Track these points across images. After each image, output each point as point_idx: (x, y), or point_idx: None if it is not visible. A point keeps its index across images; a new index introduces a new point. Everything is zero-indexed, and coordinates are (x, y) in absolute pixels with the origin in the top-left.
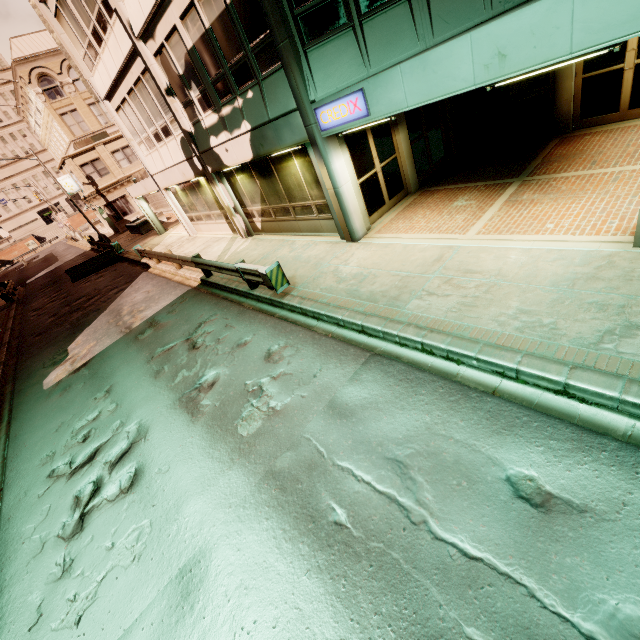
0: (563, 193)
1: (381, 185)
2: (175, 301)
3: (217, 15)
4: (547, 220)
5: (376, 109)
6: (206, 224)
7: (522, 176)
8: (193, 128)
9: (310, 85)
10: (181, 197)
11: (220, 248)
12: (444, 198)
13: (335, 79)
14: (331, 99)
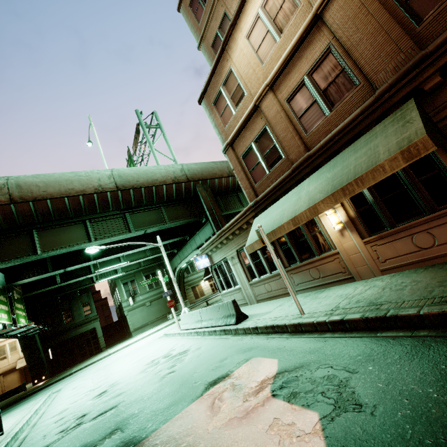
0: None
1: None
2: None
3: None
4: None
5: None
6: None
7: None
8: None
9: None
10: None
11: None
12: None
13: None
14: None
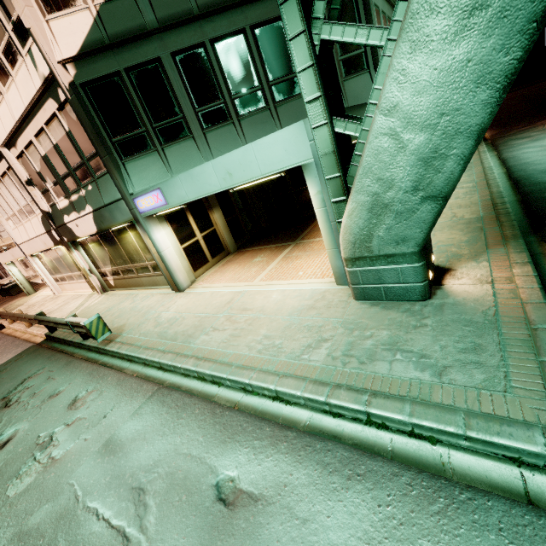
0: (314, 251)
1: (203, 248)
2: (11, 359)
3: (61, 137)
4: (300, 269)
5: (171, 200)
6: (69, 284)
7: (297, 240)
8: (51, 209)
9: (129, 183)
10: (46, 262)
11: (76, 304)
12: (249, 256)
13: (148, 180)
14: (143, 193)
